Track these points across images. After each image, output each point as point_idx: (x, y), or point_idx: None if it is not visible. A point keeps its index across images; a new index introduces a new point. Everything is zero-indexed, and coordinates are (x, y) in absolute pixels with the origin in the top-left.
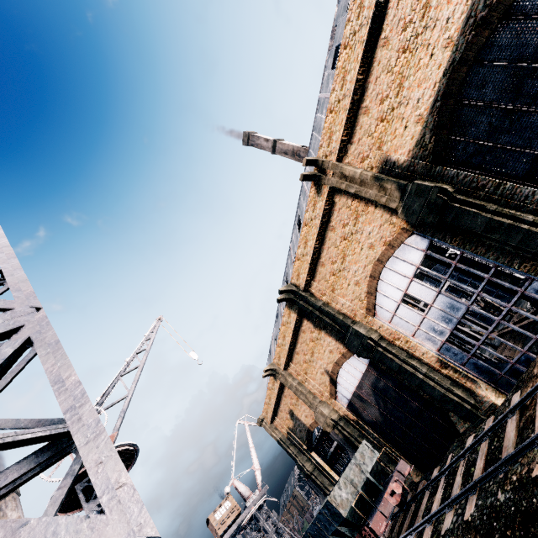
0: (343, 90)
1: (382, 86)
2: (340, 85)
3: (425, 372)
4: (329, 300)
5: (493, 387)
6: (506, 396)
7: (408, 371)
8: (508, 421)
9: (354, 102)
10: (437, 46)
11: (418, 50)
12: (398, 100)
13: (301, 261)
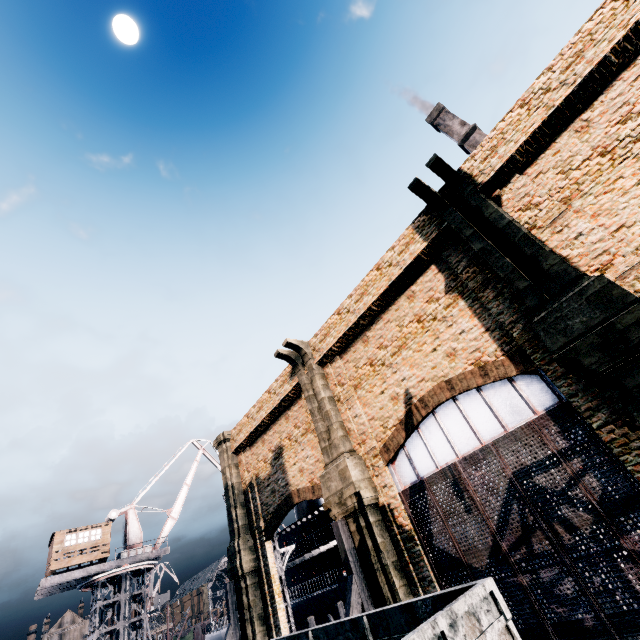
0: None
1: None
2: None
3: None
4: (539, 220)
5: None
6: None
7: None
8: None
9: None
10: None
11: None
12: None
13: (529, 106)
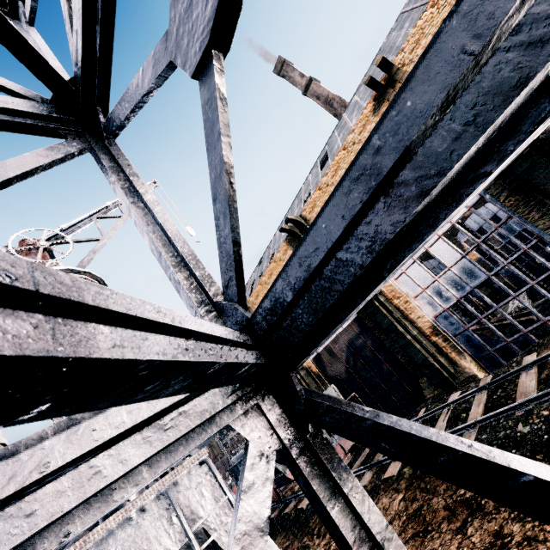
0: None
1: None
2: None
3: (415, 335)
4: None
5: (476, 361)
6: (486, 372)
7: (397, 330)
8: (522, 375)
9: None
10: None
11: None
12: None
13: (322, 191)
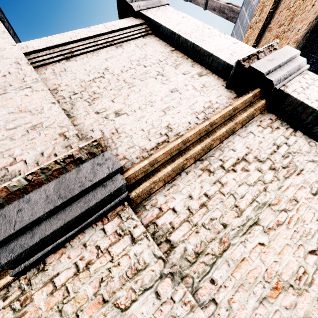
0: (260, 16)
1: (282, 17)
2: (259, 13)
3: None
4: None
5: None
6: None
7: None
8: None
9: (264, 24)
10: (317, 0)
11: (307, 0)
12: (288, 27)
13: None
